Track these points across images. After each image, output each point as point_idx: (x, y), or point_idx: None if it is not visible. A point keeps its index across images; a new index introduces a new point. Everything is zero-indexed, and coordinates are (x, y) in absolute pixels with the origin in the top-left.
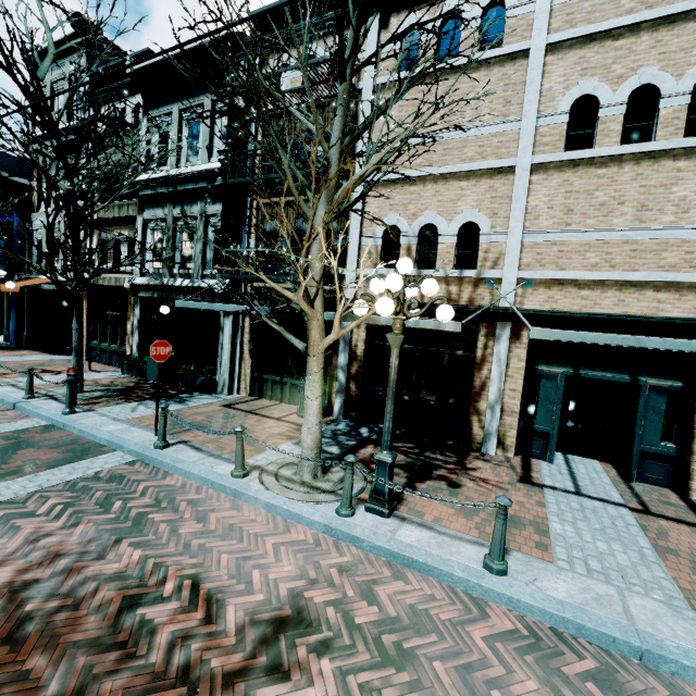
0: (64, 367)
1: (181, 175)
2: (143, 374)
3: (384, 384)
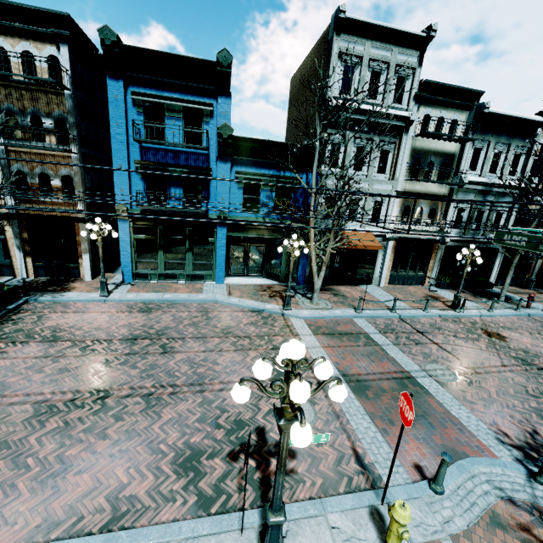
0: (413, 293)
1: (498, 184)
2: (456, 287)
3: (541, 273)
